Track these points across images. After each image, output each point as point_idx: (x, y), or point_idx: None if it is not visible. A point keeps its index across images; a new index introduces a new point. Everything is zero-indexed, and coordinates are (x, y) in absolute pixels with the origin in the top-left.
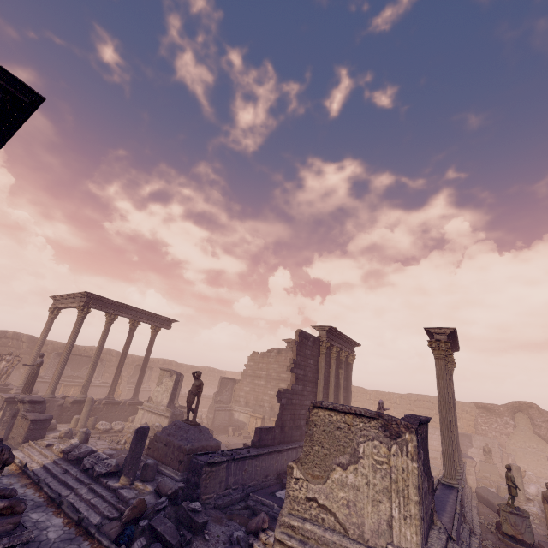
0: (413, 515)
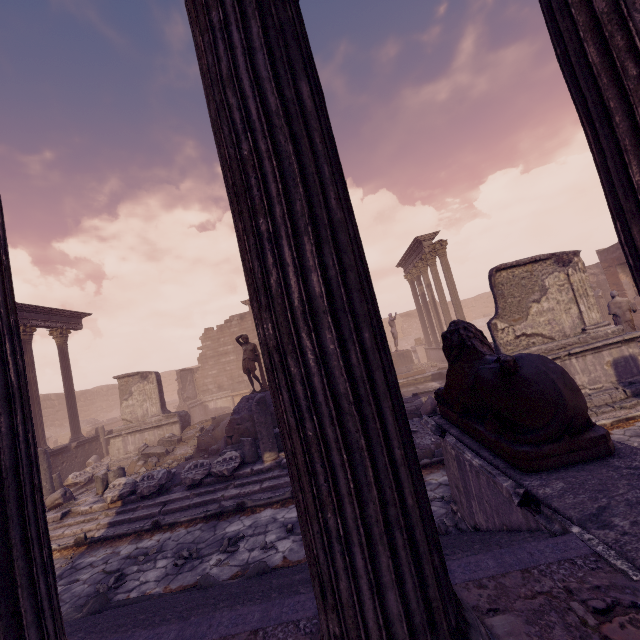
0: (593, 303)
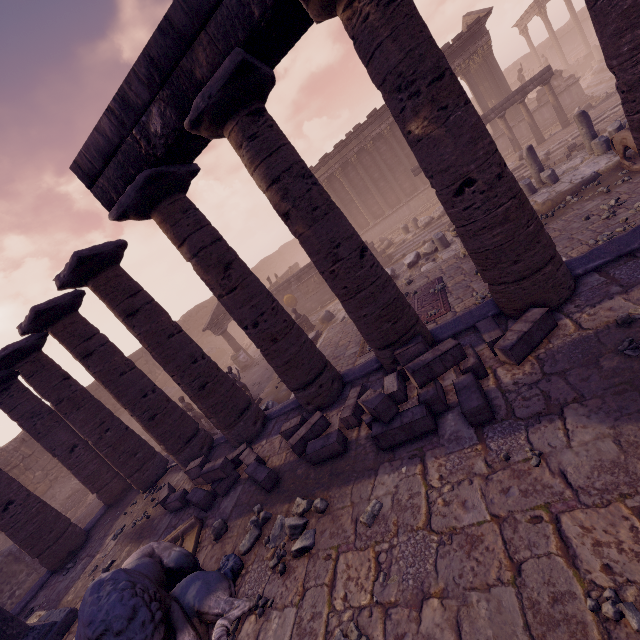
0: None
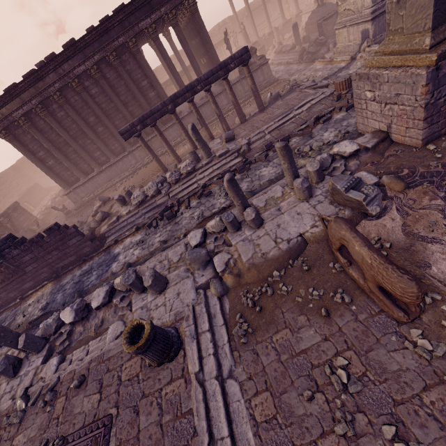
0: None
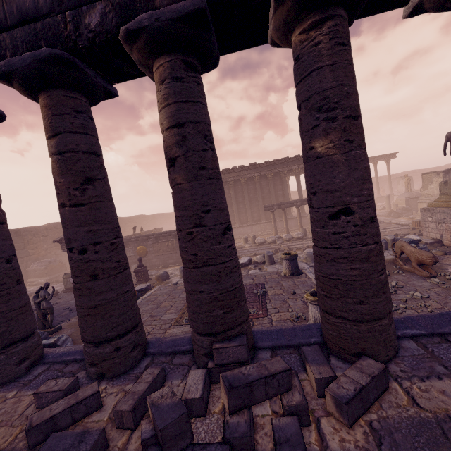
0: None
